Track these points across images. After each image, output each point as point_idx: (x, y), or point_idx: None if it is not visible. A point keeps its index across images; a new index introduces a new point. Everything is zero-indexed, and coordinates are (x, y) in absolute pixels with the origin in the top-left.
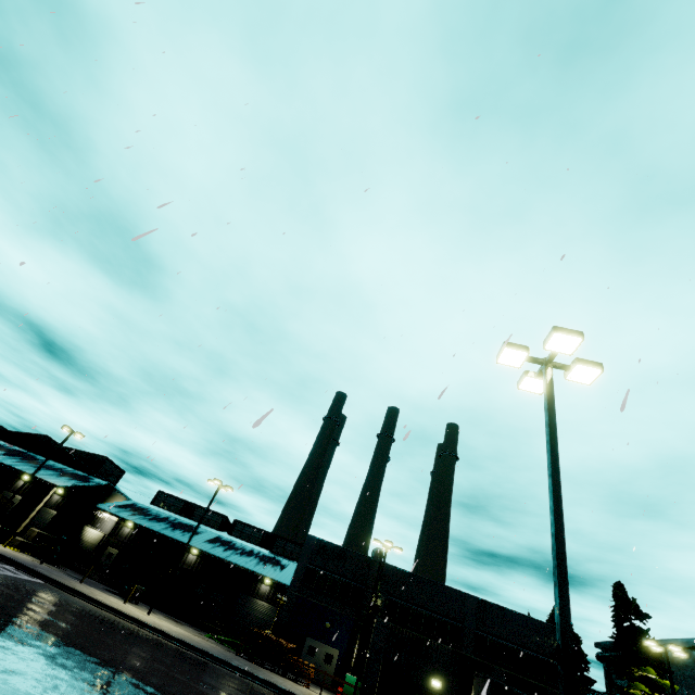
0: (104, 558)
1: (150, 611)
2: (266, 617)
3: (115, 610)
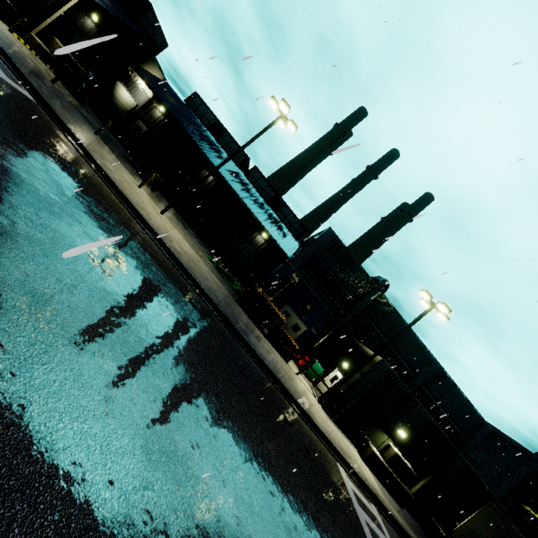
0: (133, 128)
1: (163, 212)
2: (252, 259)
3: (122, 195)
